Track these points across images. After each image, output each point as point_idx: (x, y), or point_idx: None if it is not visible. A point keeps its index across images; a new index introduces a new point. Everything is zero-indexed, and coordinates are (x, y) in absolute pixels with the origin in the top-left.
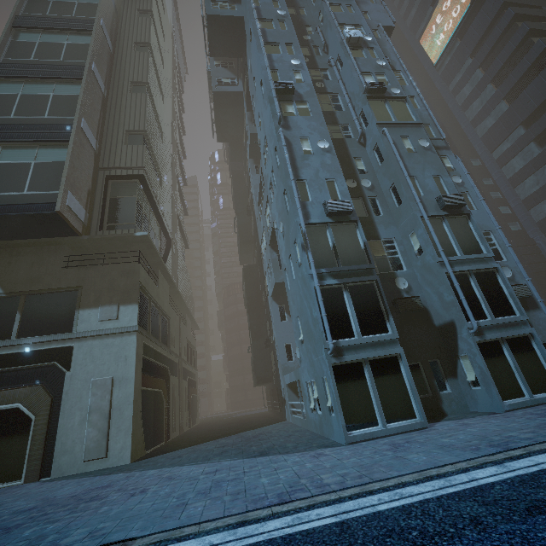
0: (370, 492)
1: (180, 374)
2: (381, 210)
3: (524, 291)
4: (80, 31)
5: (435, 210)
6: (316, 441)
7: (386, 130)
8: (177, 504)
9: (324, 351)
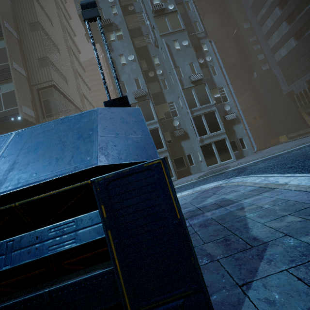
0: None
1: None
2: (167, 86)
3: (233, 116)
4: None
5: (188, 84)
6: None
7: (163, 40)
8: None
9: None
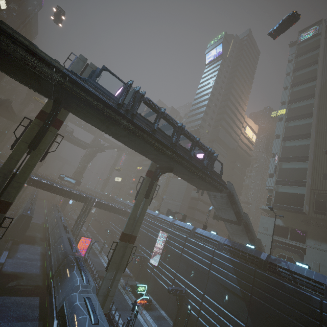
0: None
1: None
2: None
3: None
4: (305, 139)
5: None
6: None
7: None
8: None
9: None
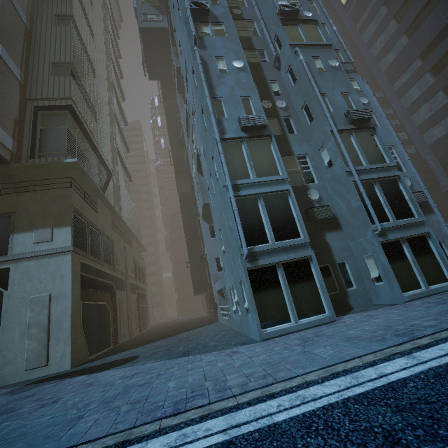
0: (271, 395)
1: (127, 288)
2: (295, 129)
3: (421, 197)
4: None
5: (344, 124)
6: (235, 339)
7: (299, 49)
8: (73, 418)
9: (240, 257)
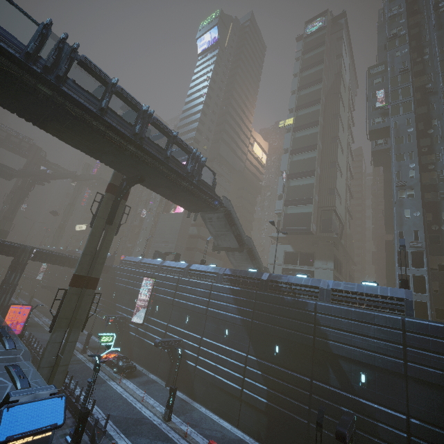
0: None
1: None
2: None
3: None
4: (312, 151)
5: None
6: None
7: None
8: None
9: None
